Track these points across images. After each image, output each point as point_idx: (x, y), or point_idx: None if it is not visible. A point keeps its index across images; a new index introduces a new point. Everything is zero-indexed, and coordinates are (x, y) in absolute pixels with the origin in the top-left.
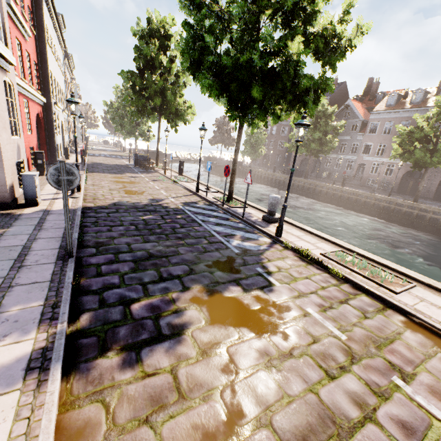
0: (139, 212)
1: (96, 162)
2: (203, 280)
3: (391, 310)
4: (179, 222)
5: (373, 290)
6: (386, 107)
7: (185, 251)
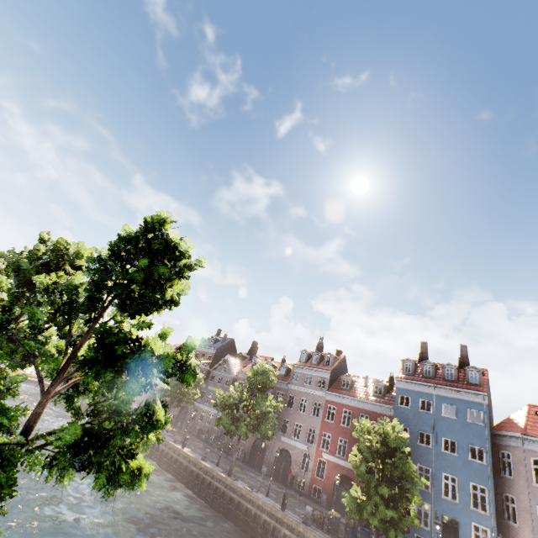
0: None
1: None
2: None
3: None
4: None
5: None
6: (251, 370)
7: None
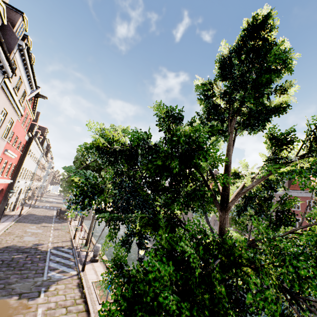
0: (16, 252)
1: (32, 213)
2: (3, 292)
3: (86, 312)
4: (33, 260)
5: (89, 301)
6: None
7: (14, 277)
